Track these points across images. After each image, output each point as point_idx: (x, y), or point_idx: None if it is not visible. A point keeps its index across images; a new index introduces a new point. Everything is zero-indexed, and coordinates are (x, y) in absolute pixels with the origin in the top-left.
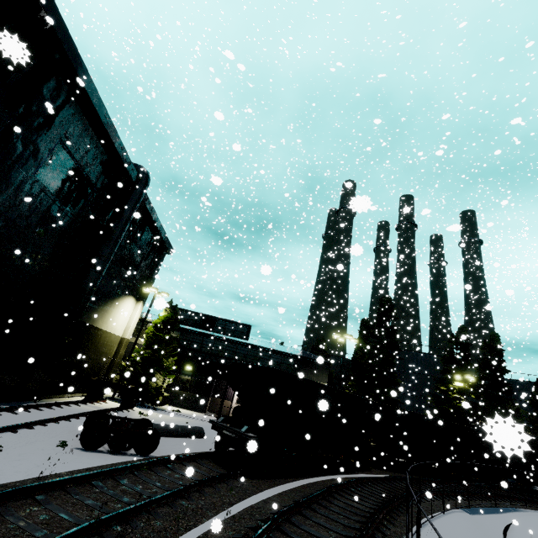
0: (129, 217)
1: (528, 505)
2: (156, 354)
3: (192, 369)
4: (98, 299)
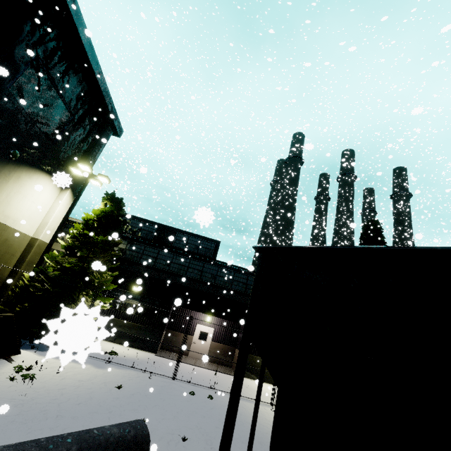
0: None
1: None
2: (86, 265)
3: (141, 291)
4: None
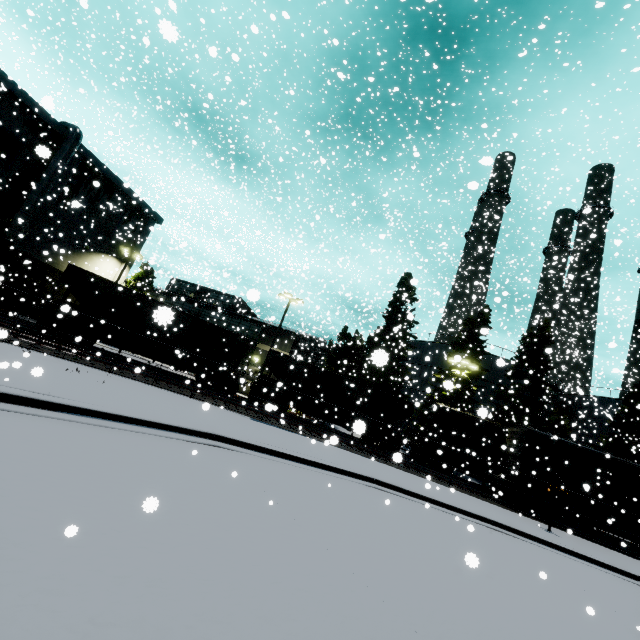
0: (55, 169)
1: (402, 467)
2: None
3: None
4: (60, 247)
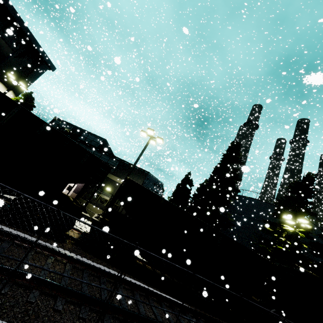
0: None
1: None
2: None
3: None
4: None
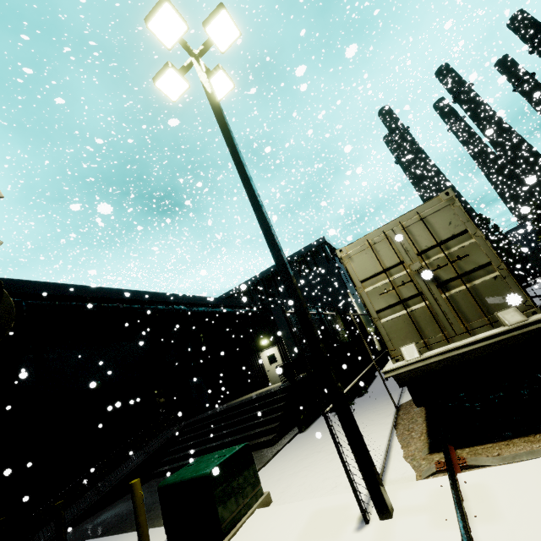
0: None
1: None
2: None
3: None
4: None
